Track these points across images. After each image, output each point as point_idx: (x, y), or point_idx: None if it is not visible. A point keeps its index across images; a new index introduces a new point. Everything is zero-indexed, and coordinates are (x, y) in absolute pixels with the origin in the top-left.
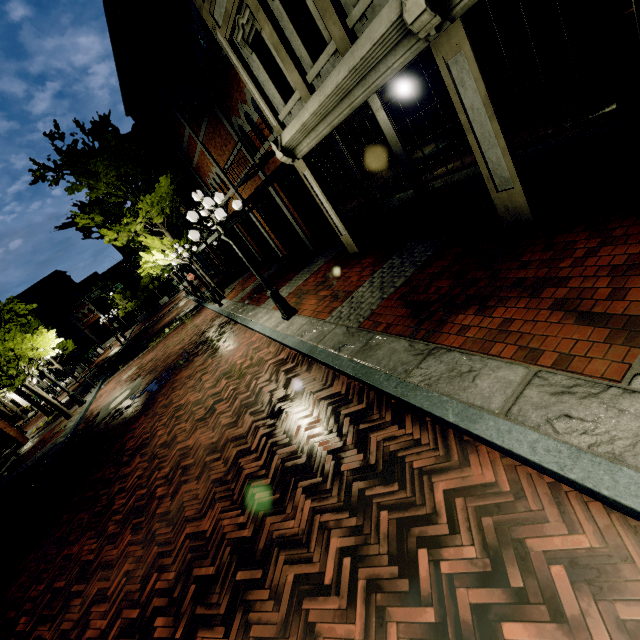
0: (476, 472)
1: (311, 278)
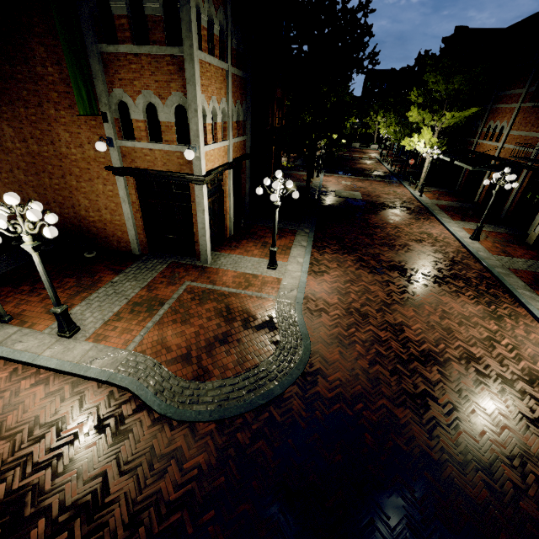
0: (518, 309)
1: (493, 233)
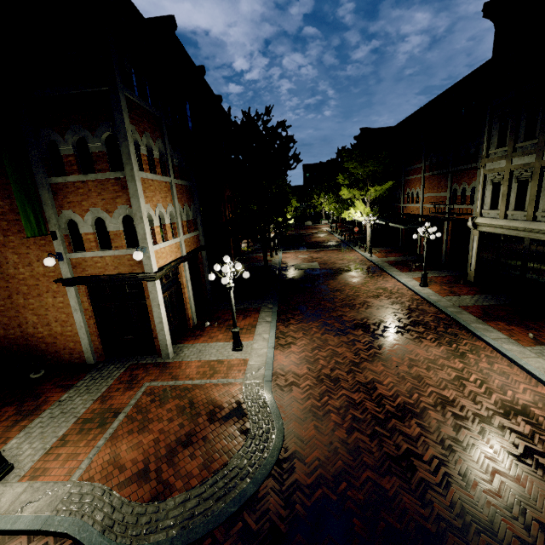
0: (476, 343)
1: (439, 277)
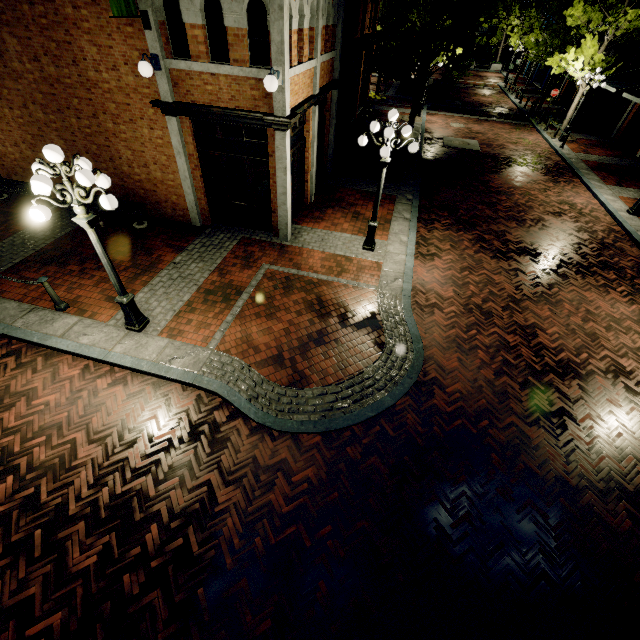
0: None
1: None
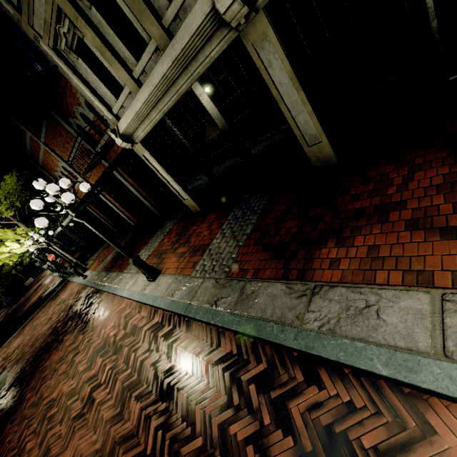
0: (451, 442)
1: (165, 239)
